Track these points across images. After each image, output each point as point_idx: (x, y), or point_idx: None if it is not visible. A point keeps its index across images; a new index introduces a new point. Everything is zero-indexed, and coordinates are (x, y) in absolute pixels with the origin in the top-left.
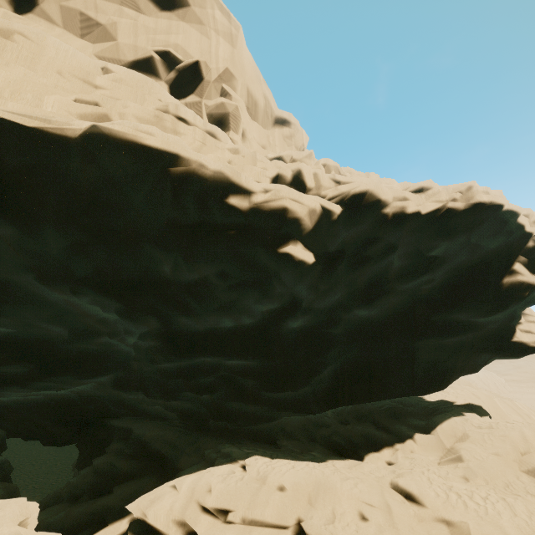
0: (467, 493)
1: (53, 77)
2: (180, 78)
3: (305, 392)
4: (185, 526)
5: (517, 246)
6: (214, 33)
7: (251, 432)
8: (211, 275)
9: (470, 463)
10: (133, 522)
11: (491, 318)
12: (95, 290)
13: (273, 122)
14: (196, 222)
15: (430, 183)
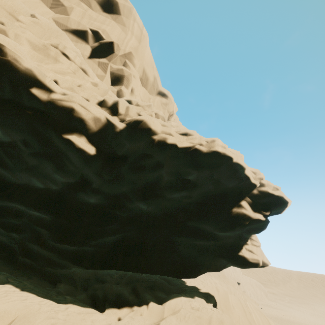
0: None
1: None
2: (100, 47)
3: (86, 251)
4: None
5: (246, 190)
6: (130, 33)
7: (47, 273)
8: (19, 141)
9: None
10: None
11: (227, 235)
12: None
13: (157, 93)
14: (9, 99)
15: (192, 132)
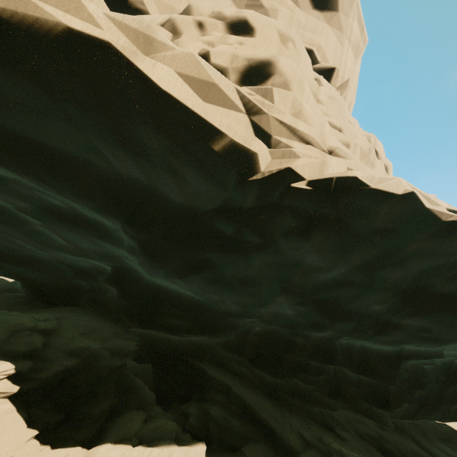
0: None
1: None
2: None
3: None
4: None
5: None
6: (347, 41)
7: (306, 410)
8: (414, 325)
9: None
10: None
11: None
12: (322, 310)
13: None
14: (449, 293)
15: None
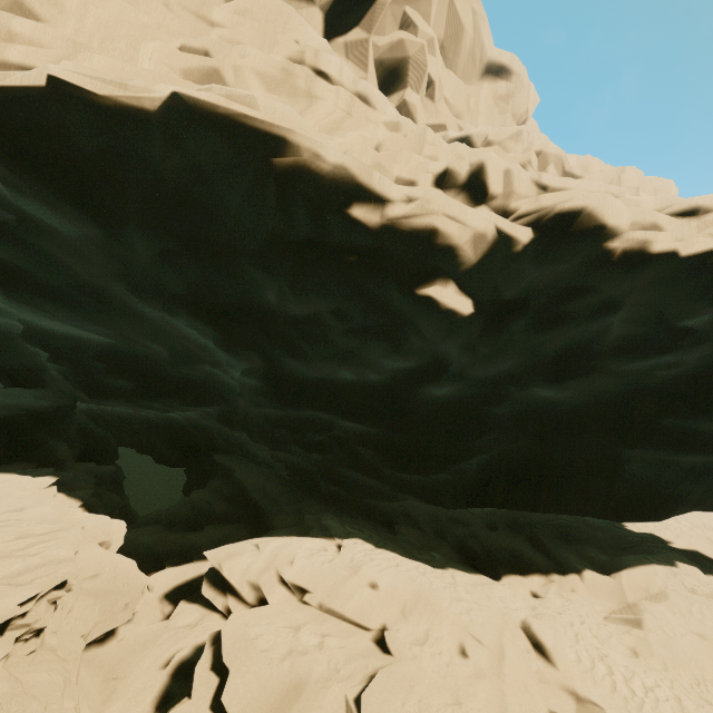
0: (625, 673)
1: (159, 12)
2: (341, 1)
3: (440, 479)
4: (259, 590)
5: None
6: None
7: (367, 506)
8: (325, 312)
9: (650, 635)
10: (212, 568)
11: None
12: (189, 312)
13: (482, 71)
14: (306, 239)
15: None
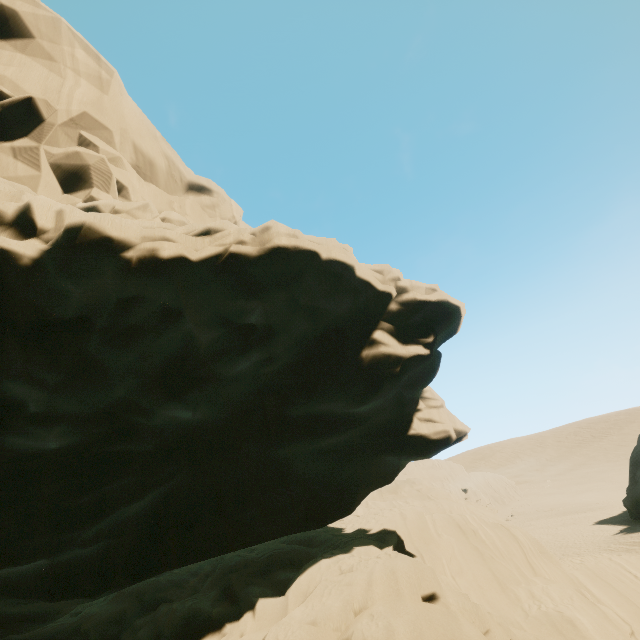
0: None
1: None
2: (4, 116)
3: (79, 559)
4: None
5: (374, 309)
6: (72, 72)
7: None
8: None
9: None
10: None
11: (374, 407)
12: None
13: (186, 188)
14: None
15: (219, 223)
